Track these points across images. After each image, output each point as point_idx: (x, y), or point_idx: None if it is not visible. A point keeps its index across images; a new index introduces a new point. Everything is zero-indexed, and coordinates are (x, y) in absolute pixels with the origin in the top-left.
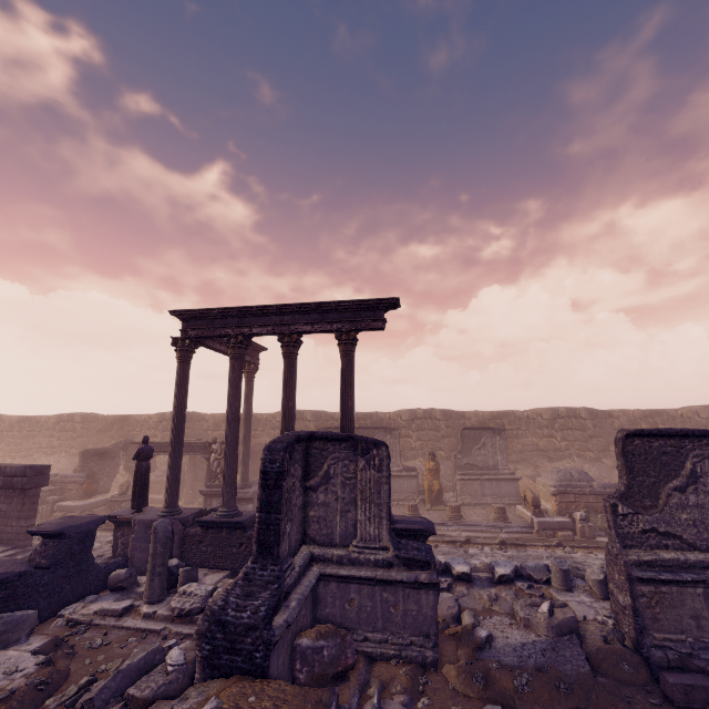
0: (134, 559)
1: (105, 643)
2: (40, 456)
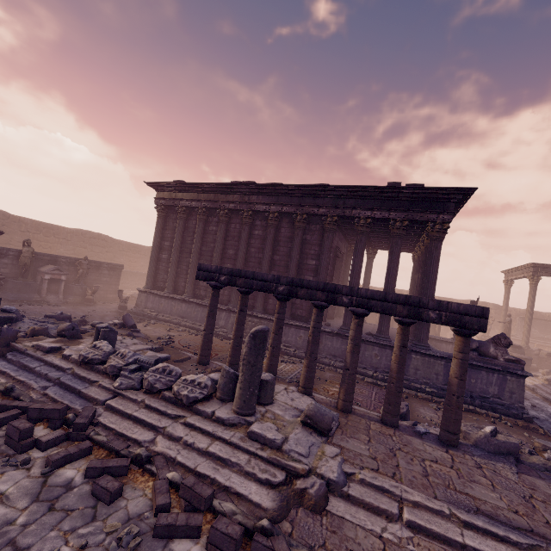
0: None
1: None
2: None
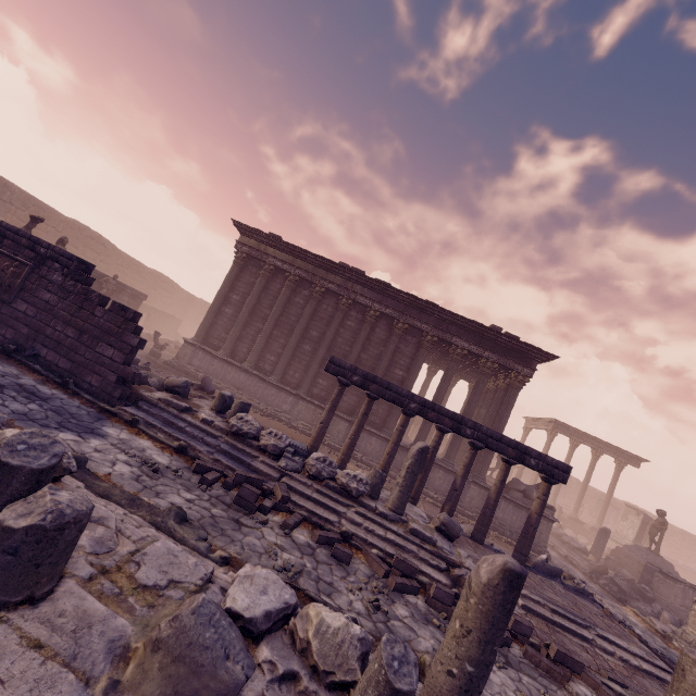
0: None
1: None
2: None
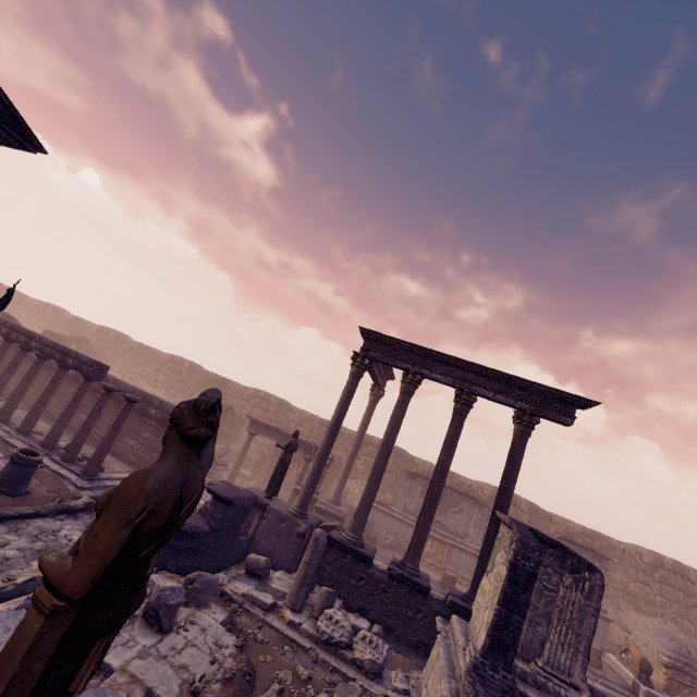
0: (258, 545)
1: (266, 640)
2: (144, 384)
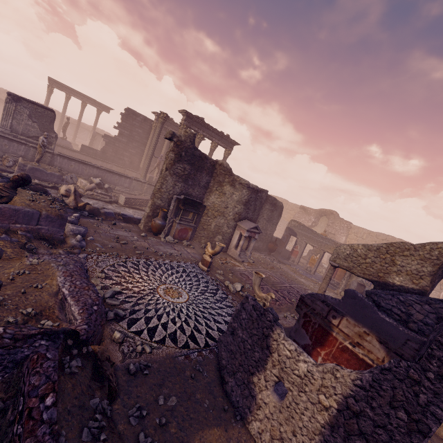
0: None
1: None
2: None
